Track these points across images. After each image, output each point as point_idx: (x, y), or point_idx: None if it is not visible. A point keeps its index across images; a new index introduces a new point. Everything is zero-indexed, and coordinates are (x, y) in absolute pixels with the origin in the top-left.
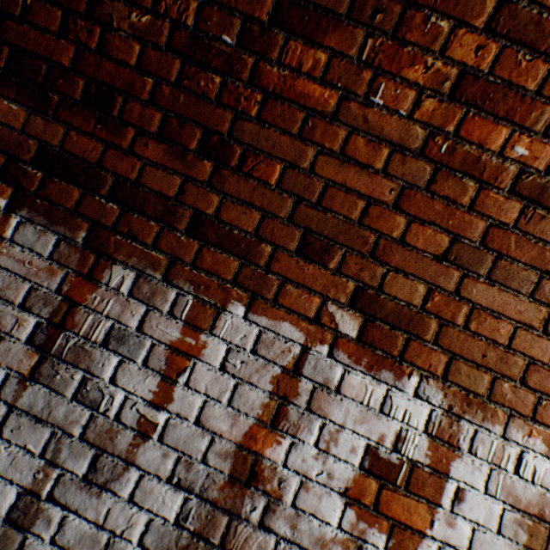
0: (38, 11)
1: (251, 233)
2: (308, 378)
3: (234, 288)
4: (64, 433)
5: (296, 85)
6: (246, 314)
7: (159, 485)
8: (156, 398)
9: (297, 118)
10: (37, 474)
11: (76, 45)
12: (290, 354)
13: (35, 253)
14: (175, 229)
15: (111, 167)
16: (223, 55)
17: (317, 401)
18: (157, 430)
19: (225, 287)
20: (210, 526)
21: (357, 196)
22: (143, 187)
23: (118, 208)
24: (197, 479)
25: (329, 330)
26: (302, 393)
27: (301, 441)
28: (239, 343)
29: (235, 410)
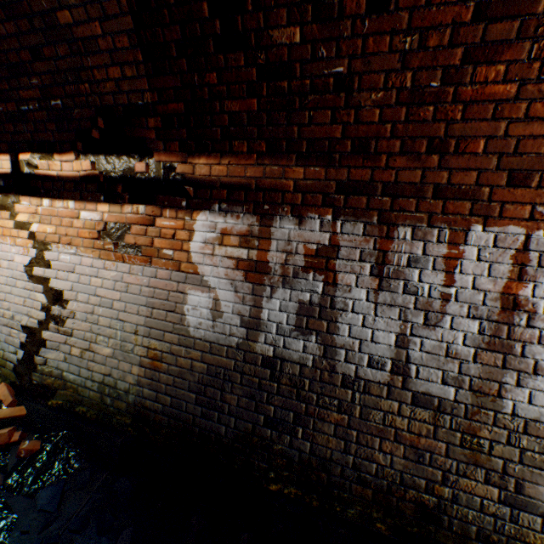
0: (316, 116)
1: (472, 185)
2: (534, 251)
3: (470, 218)
4: (405, 308)
5: (484, 91)
6: (483, 229)
7: (462, 319)
8: (445, 283)
9: (488, 109)
10: (400, 327)
11: (341, 125)
12: (517, 242)
13: (355, 235)
14: (425, 199)
15: (377, 179)
16: (431, 94)
17: (543, 261)
18: (452, 296)
19: (465, 219)
20: (497, 331)
21: (541, 139)
22: (399, 183)
23: (388, 199)
24: (482, 313)
25: (541, 222)
26: (532, 259)
27: (539, 283)
28: (483, 245)
29: (492, 278)
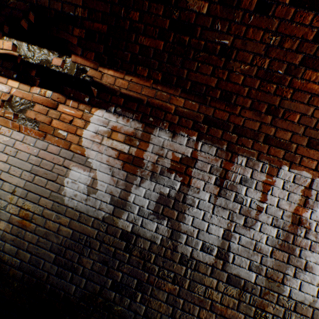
0: (202, 68)
1: (287, 140)
2: (314, 190)
3: (283, 160)
4: (233, 212)
5: (307, 85)
6: (288, 169)
7: (267, 226)
8: (261, 199)
9: (306, 97)
10: (228, 224)
11: (217, 79)
12: (306, 182)
13: (209, 154)
14: (258, 141)
15: (231, 121)
16: (277, 77)
17: (318, 197)
18: (263, 209)
19: (279, 160)
20: (287, 238)
21: None
22: (244, 127)
23: (236, 136)
24: (280, 224)
25: None
26: (313, 195)
27: (314, 210)
28: (287, 179)
29: (289, 202)
